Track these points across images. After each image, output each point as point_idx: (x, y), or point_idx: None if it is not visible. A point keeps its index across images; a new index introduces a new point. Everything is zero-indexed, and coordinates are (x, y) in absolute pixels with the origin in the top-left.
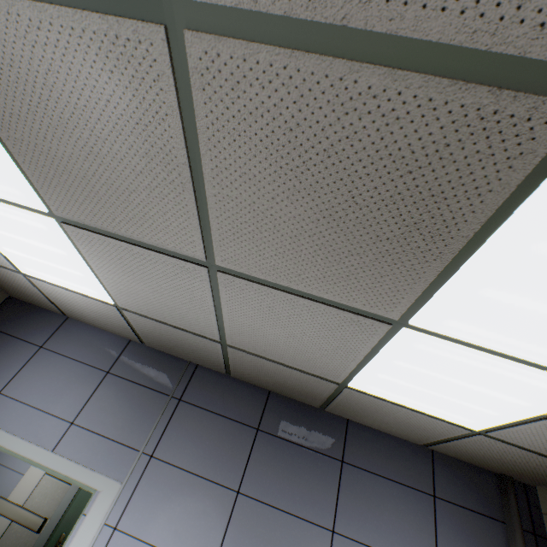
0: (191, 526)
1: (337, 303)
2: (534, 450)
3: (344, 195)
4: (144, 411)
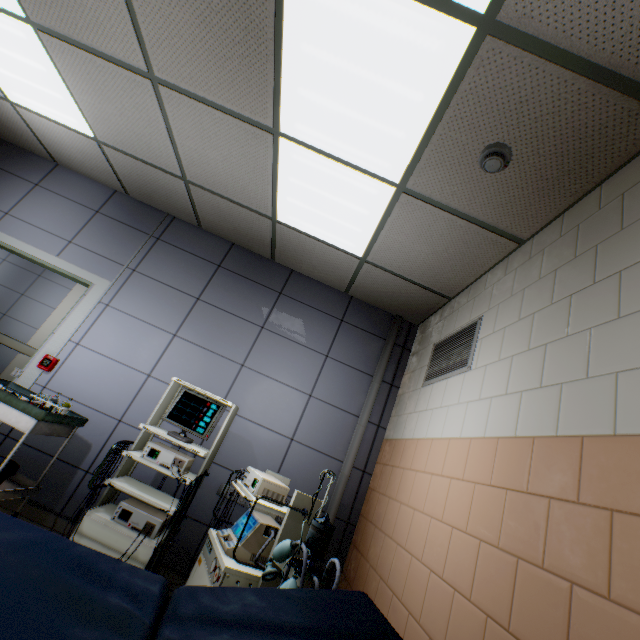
0: (162, 311)
1: (238, 116)
2: (398, 275)
3: (205, 2)
4: (128, 242)
